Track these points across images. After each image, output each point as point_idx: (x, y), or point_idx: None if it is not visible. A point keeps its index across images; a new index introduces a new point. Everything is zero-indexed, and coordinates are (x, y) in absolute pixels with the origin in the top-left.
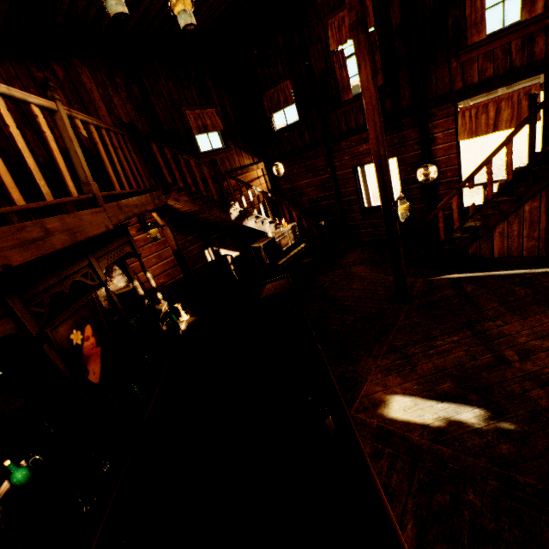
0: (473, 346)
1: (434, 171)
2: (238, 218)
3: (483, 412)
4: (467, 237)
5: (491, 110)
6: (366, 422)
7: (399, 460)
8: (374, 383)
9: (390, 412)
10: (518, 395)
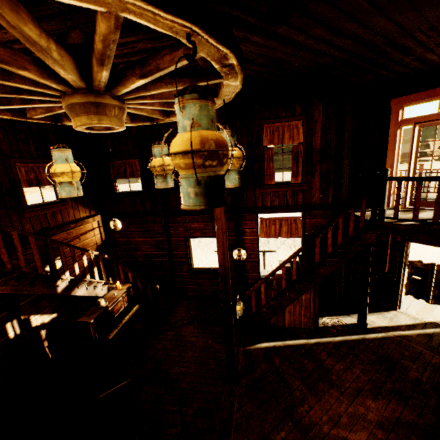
0: None
1: (244, 253)
2: (67, 288)
3: None
4: (270, 312)
5: (277, 224)
6: None
7: None
8: None
9: None
10: None
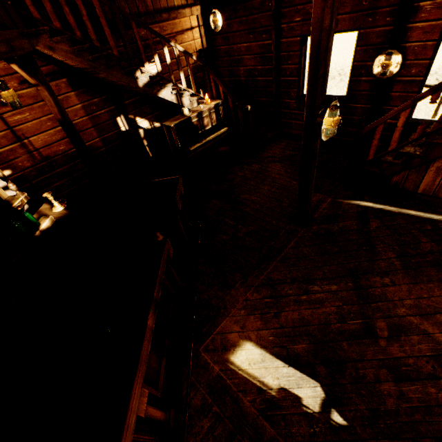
0: (347, 304)
1: (397, 62)
2: (149, 85)
3: (324, 393)
4: (398, 163)
5: None
6: (209, 367)
7: (221, 424)
8: (234, 319)
9: (236, 361)
10: (368, 385)
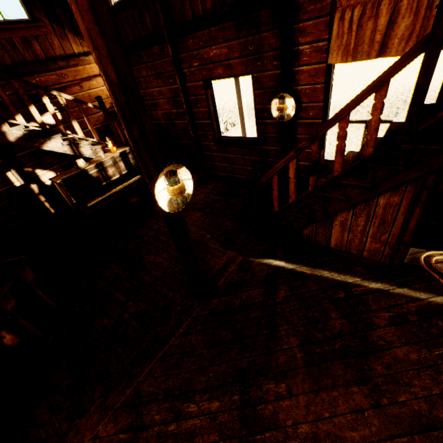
0: (225, 438)
1: (293, 105)
2: (25, 138)
3: None
4: (302, 217)
5: (383, 12)
6: None
7: None
8: None
9: None
10: None
